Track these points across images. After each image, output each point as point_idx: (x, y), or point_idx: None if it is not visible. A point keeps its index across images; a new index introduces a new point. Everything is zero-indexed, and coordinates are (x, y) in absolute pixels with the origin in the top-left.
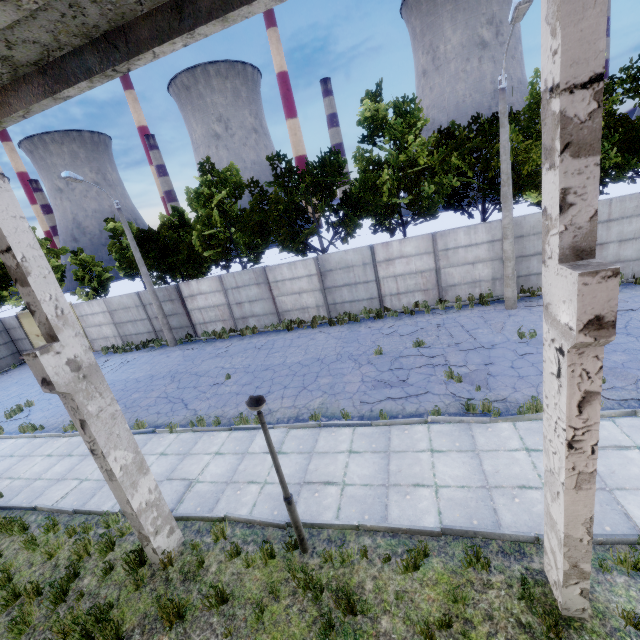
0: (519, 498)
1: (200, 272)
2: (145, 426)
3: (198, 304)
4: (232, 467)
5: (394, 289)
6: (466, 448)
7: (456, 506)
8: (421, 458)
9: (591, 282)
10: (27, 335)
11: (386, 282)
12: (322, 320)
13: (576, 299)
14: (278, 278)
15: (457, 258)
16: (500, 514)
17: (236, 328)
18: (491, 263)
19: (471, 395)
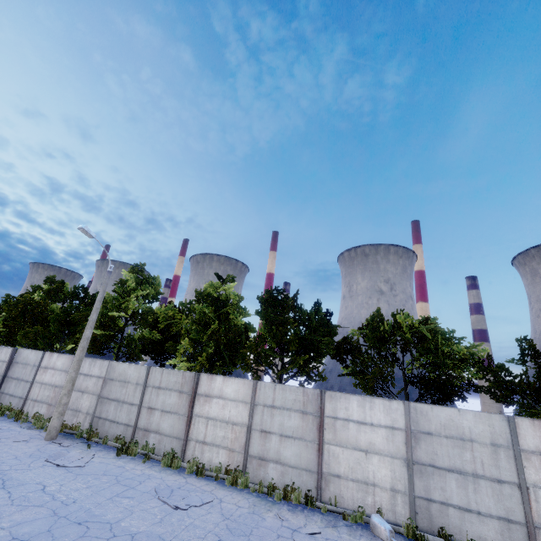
0: None
1: None
2: None
3: None
4: None
5: (36, 395)
6: None
7: None
8: None
9: None
10: None
11: (36, 386)
12: None
13: None
14: None
15: (78, 383)
16: None
17: None
18: (92, 396)
19: None
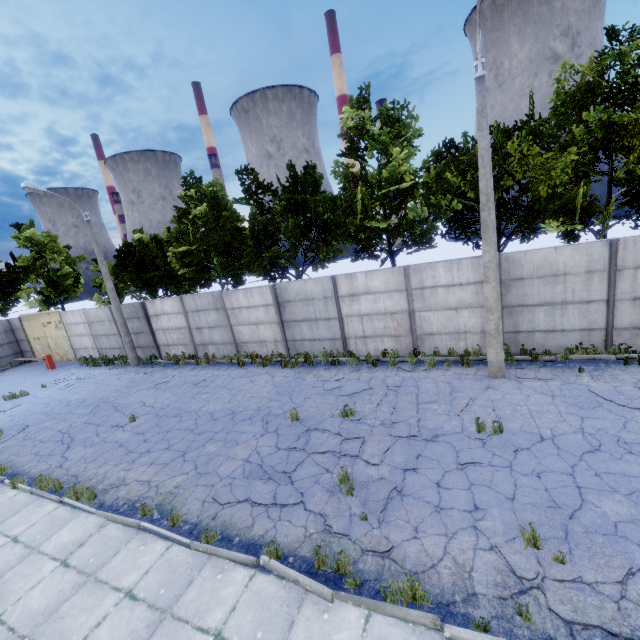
0: None
1: (179, 290)
2: (7, 470)
3: (162, 324)
4: (1, 570)
5: (359, 331)
6: None
7: None
8: None
9: None
10: (27, 337)
11: (350, 321)
12: (279, 358)
13: None
14: (235, 305)
15: (436, 300)
16: None
17: (196, 354)
18: (480, 310)
19: (349, 526)
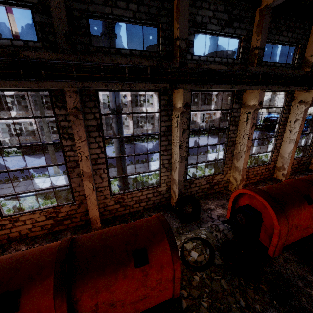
0: None
1: None
2: None
3: None
4: None
5: None
6: None
7: None
8: None
9: None
10: None
11: None
12: None
13: None
14: None
15: None
16: None
17: None
18: None
19: None
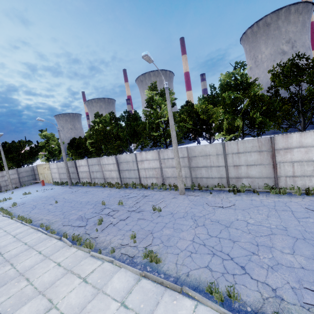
0: (18, 283)
1: (91, 156)
2: (12, 214)
3: (81, 170)
4: None
5: (144, 175)
6: (47, 255)
7: (2, 277)
8: (32, 254)
9: None
10: (38, 173)
11: (141, 171)
12: (118, 184)
13: None
14: (103, 163)
15: (169, 164)
16: (3, 286)
17: (91, 182)
18: (184, 168)
19: (91, 232)
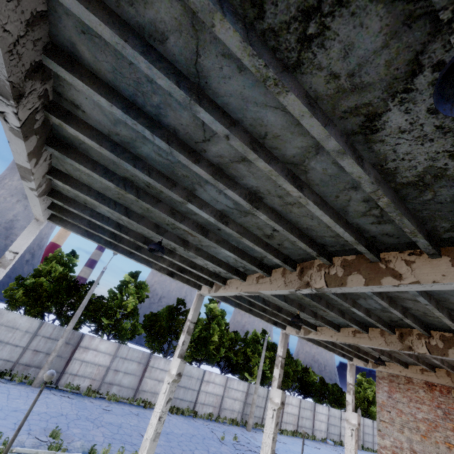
0: None
1: (81, 327)
2: None
3: (85, 356)
4: None
5: (203, 400)
6: None
7: None
8: None
9: (358, 416)
10: None
11: (202, 394)
12: None
13: (357, 418)
14: (155, 365)
15: (231, 394)
16: None
17: (98, 390)
18: (240, 402)
19: None
